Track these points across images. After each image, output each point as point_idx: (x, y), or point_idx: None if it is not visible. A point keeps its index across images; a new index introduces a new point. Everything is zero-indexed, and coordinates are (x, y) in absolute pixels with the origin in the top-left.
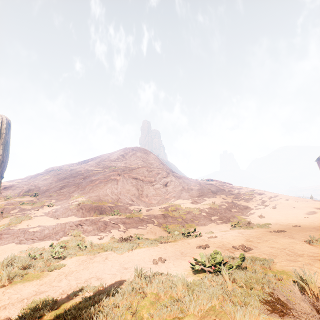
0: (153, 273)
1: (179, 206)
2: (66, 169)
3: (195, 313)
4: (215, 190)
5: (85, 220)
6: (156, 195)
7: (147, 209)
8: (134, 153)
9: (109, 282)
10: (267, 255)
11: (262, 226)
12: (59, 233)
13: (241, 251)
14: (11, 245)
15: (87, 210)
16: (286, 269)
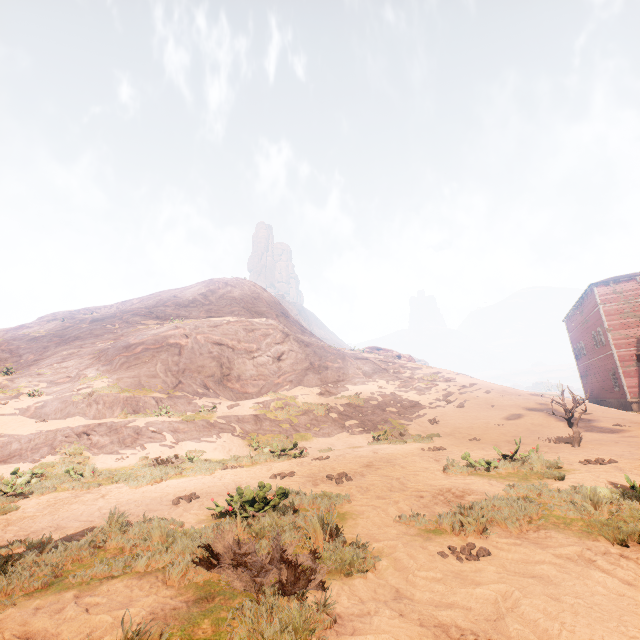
0: (149, 518)
1: (293, 400)
2: (83, 319)
3: (141, 570)
4: (371, 370)
5: (97, 425)
6: (258, 377)
7: (231, 405)
8: (229, 291)
9: (70, 533)
10: (358, 490)
11: (421, 440)
12: (40, 450)
13: (331, 483)
14: None
15: (107, 405)
16: (355, 510)
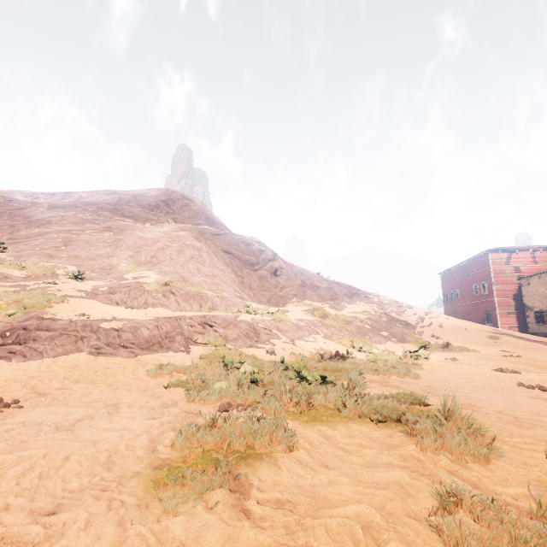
0: None
1: (326, 311)
2: (36, 202)
3: None
4: (348, 293)
5: (211, 317)
6: (263, 288)
7: (280, 310)
8: (187, 203)
9: None
10: None
11: (468, 350)
12: (175, 338)
13: None
14: (84, 357)
15: (184, 297)
16: None
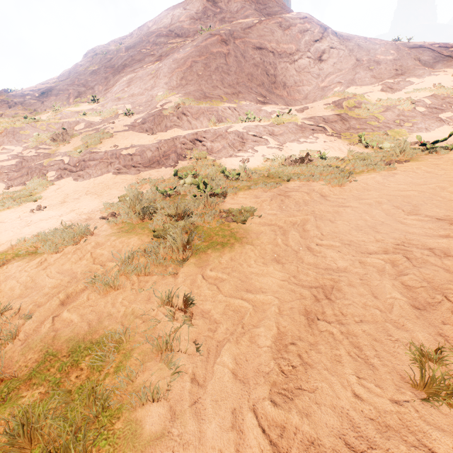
0: None
1: (363, 99)
2: (118, 49)
3: None
4: (431, 59)
5: (203, 133)
6: (301, 83)
7: (299, 109)
8: None
9: None
10: None
11: None
12: (170, 156)
13: None
14: (109, 176)
15: (194, 116)
16: None
